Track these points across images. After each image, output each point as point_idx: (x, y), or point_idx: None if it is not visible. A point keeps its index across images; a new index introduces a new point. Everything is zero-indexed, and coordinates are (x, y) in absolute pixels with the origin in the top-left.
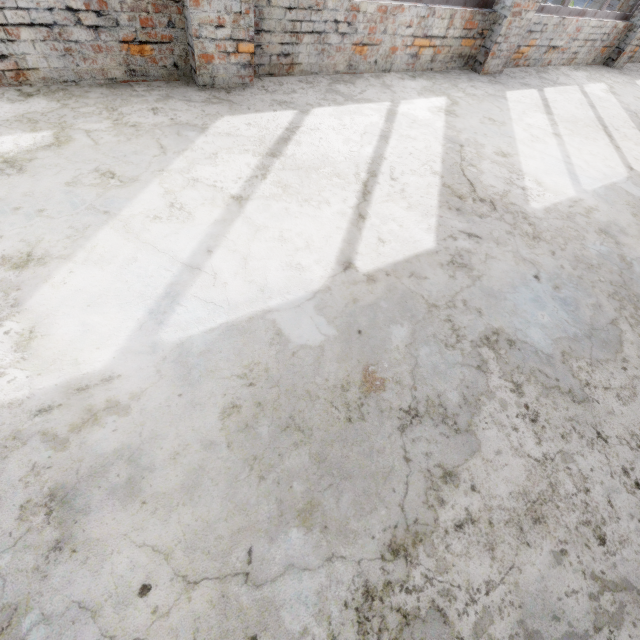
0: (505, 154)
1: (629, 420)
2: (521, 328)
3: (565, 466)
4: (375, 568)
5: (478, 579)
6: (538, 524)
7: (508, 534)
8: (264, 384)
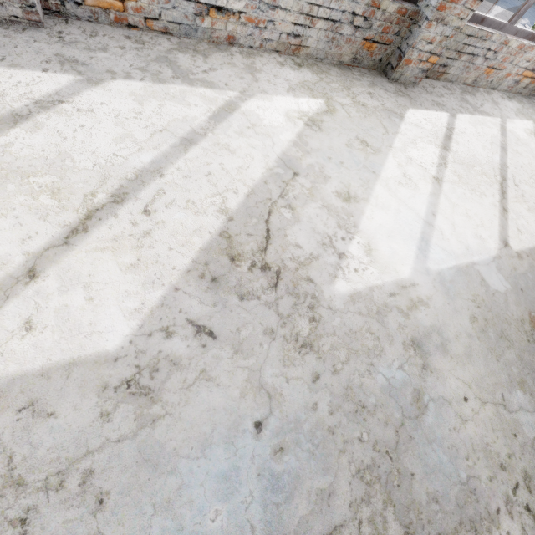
0: None
1: None
2: None
3: None
4: None
5: None
6: None
7: None
8: (484, 308)
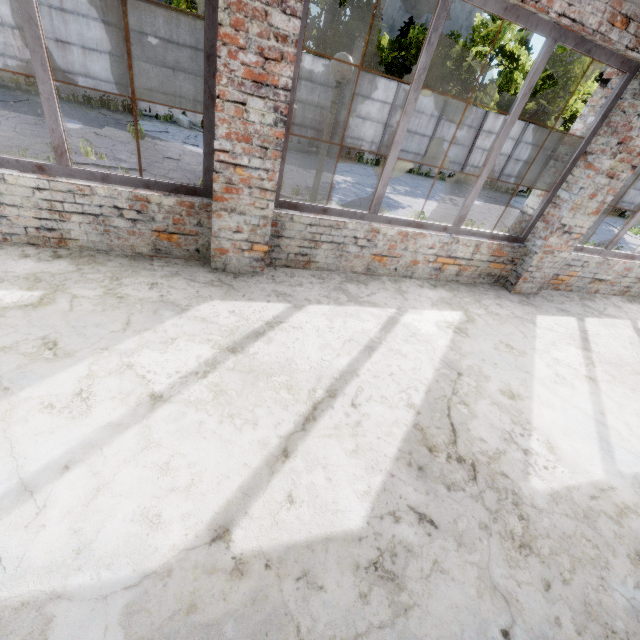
0: (514, 394)
1: None
2: None
3: None
4: None
5: None
6: None
7: None
8: None
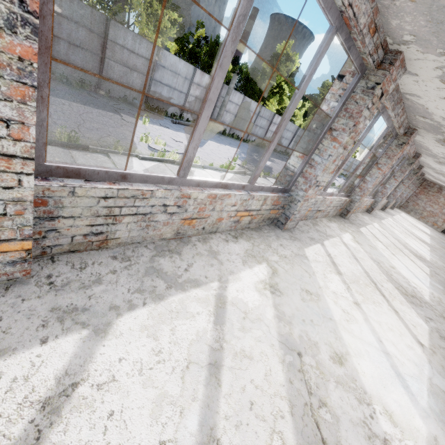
0: (406, 243)
1: None
2: None
3: None
4: None
5: None
6: None
7: None
8: None
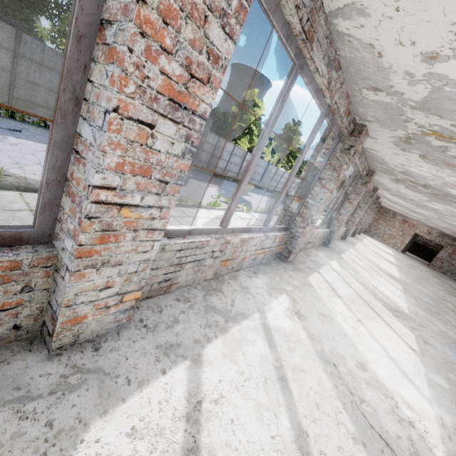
0: (379, 265)
1: (454, 316)
2: (428, 301)
3: None
4: None
5: None
6: None
7: None
8: (420, 308)
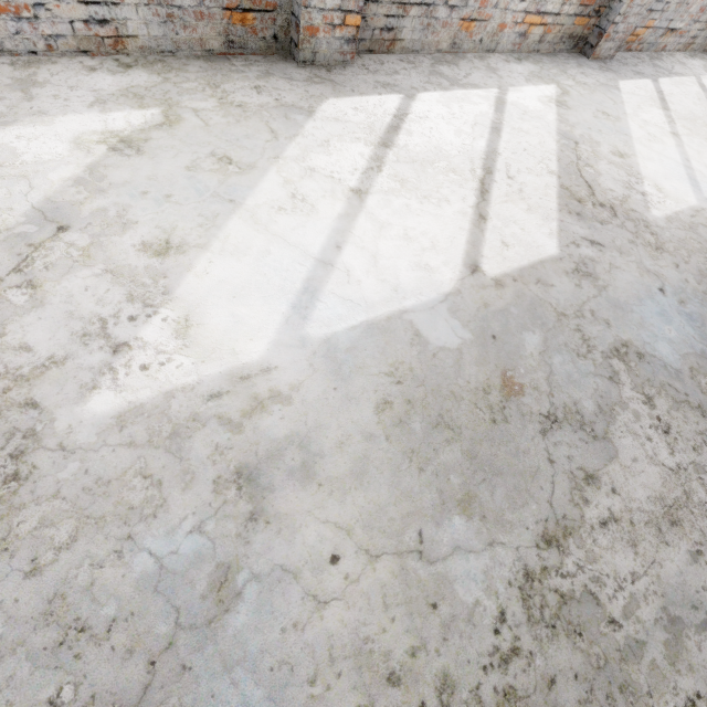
0: (622, 154)
1: None
2: (649, 342)
3: (697, 476)
4: (532, 555)
5: (624, 570)
6: (675, 526)
7: (648, 533)
8: (411, 383)
